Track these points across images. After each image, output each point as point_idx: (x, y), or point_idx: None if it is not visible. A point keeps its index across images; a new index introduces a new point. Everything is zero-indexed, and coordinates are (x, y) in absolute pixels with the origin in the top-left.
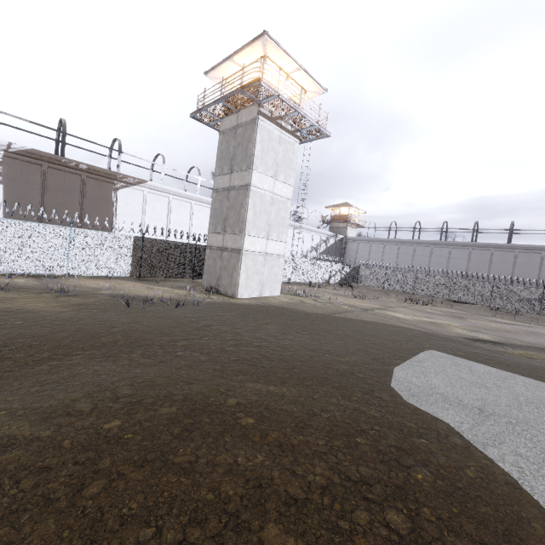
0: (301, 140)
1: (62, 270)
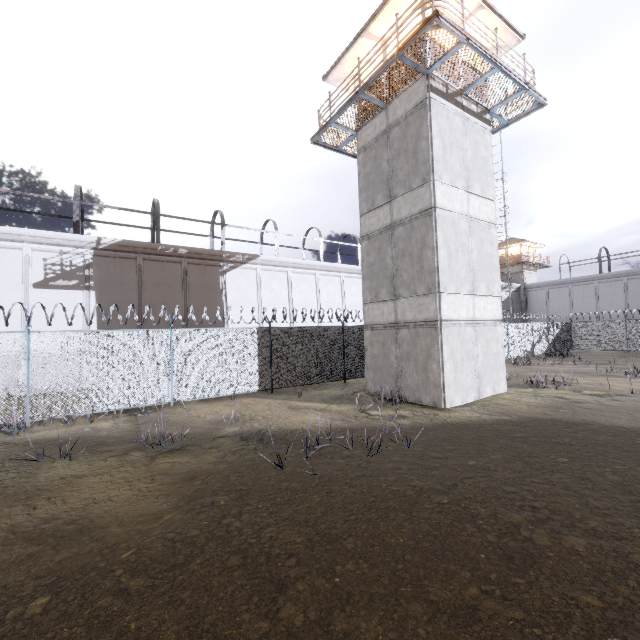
0: None
1: (164, 397)
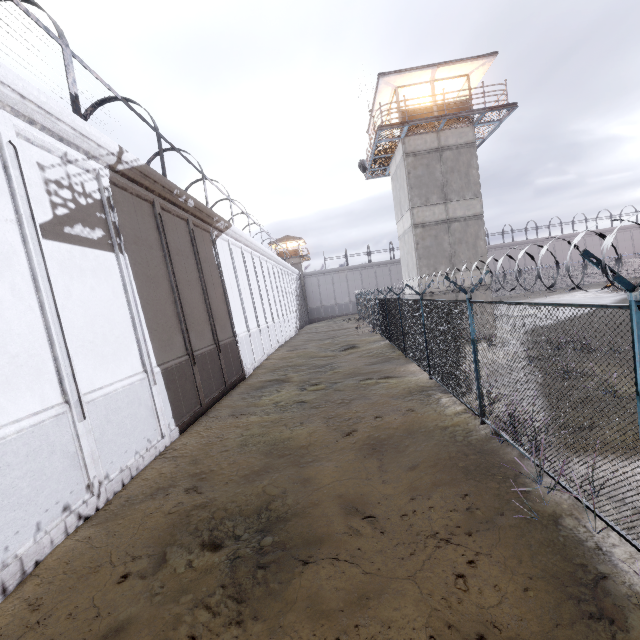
0: None
1: None
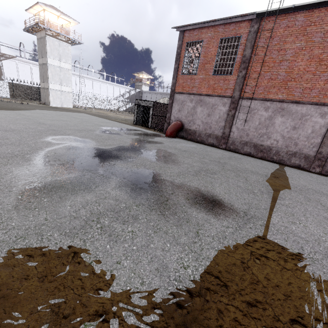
0: (75, 43)
1: None
